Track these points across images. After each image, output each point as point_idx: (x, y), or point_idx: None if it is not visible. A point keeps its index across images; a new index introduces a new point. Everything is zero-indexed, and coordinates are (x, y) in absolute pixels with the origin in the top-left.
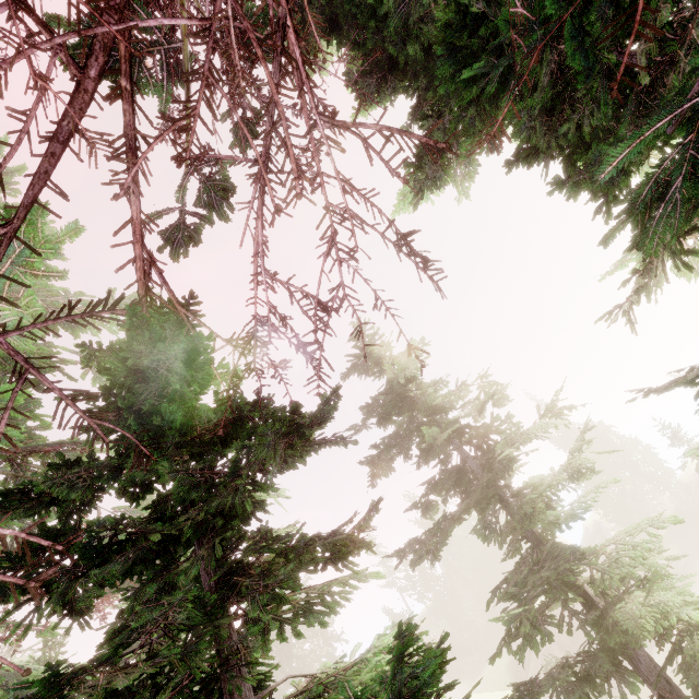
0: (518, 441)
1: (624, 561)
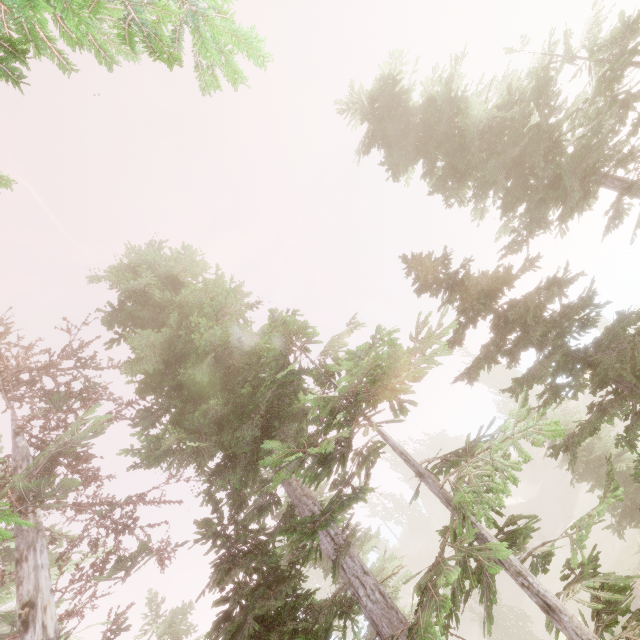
0: None
1: None
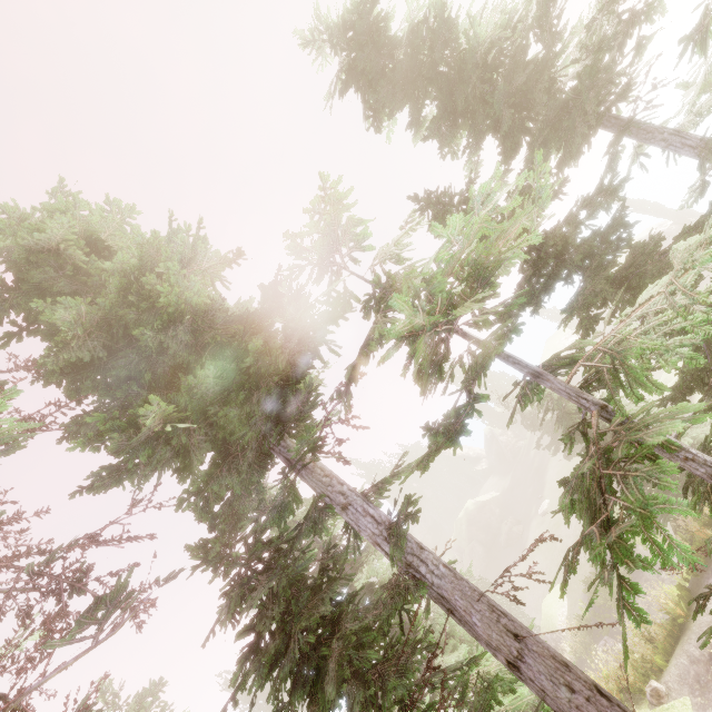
0: (371, 555)
1: (436, 627)
